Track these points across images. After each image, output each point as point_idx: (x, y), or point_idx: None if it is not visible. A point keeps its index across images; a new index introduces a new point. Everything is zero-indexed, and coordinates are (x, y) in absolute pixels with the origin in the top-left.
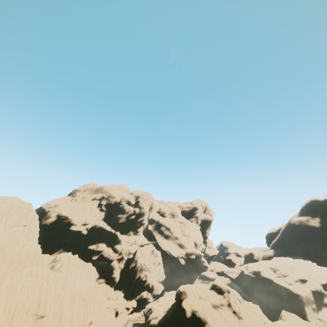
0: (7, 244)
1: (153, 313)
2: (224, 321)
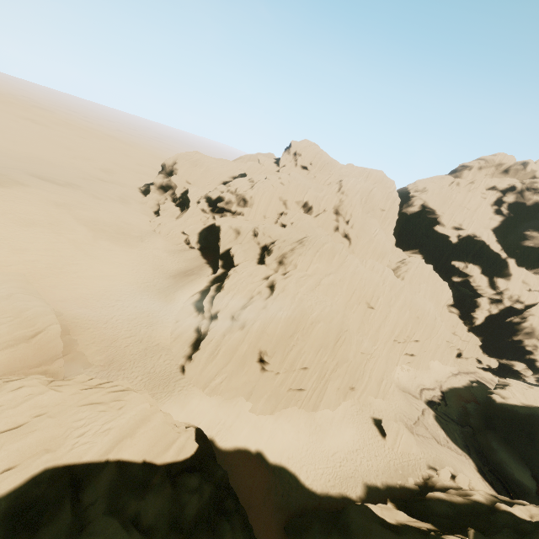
0: (361, 230)
1: (503, 390)
2: None
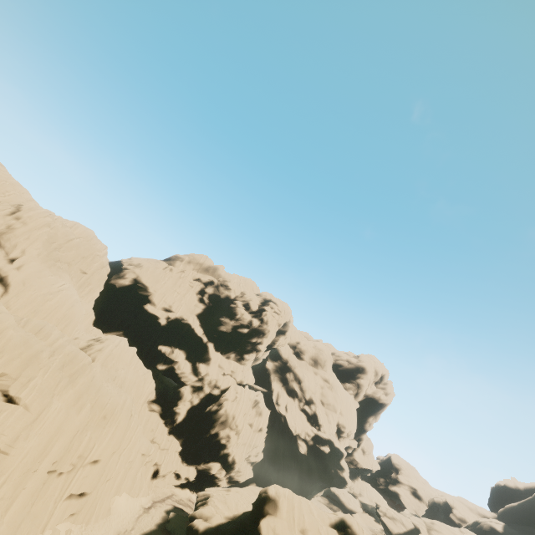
0: (37, 277)
1: (206, 507)
2: None
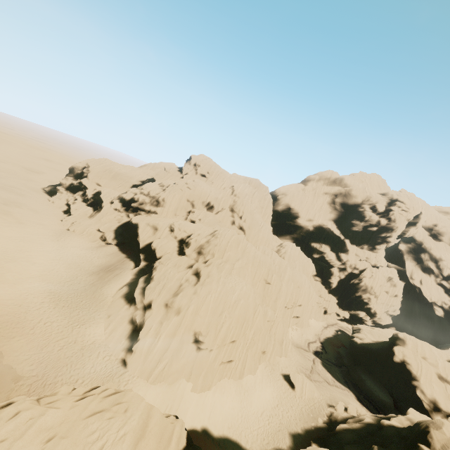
0: (252, 223)
1: (359, 333)
2: (444, 396)
